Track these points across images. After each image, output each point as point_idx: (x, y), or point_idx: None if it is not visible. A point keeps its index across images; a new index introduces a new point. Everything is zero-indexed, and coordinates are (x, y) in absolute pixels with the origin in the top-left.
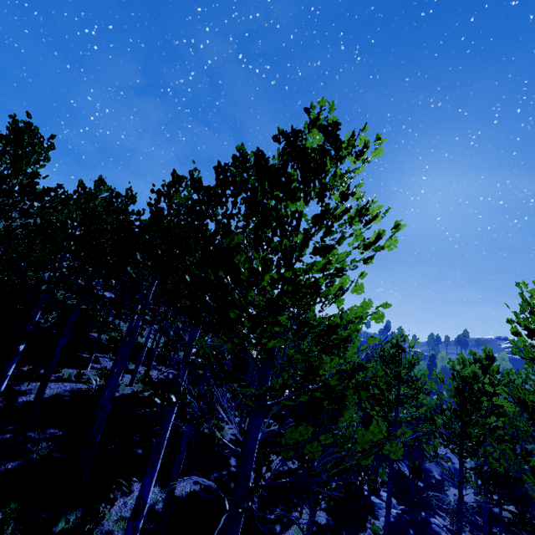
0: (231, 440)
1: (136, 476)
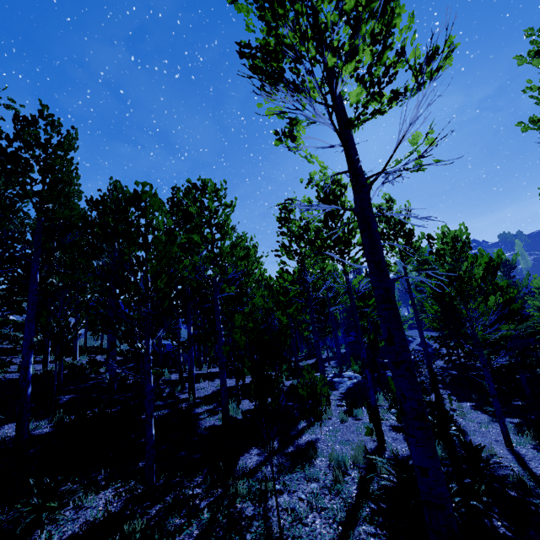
0: (174, 380)
1: (14, 420)
